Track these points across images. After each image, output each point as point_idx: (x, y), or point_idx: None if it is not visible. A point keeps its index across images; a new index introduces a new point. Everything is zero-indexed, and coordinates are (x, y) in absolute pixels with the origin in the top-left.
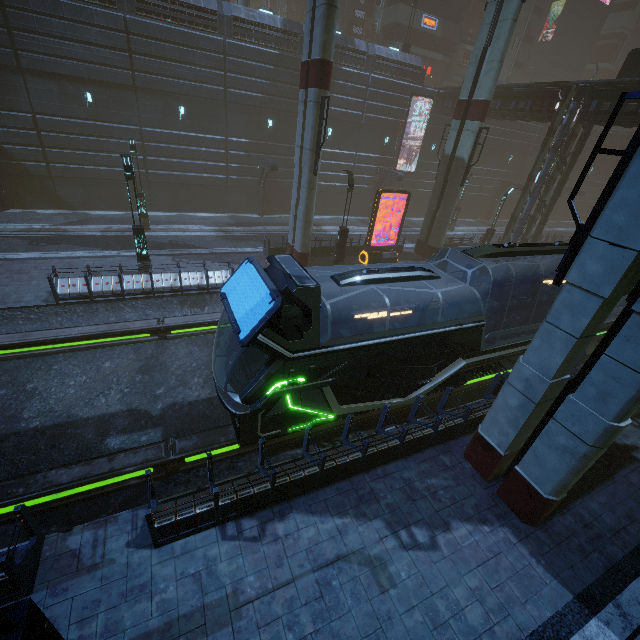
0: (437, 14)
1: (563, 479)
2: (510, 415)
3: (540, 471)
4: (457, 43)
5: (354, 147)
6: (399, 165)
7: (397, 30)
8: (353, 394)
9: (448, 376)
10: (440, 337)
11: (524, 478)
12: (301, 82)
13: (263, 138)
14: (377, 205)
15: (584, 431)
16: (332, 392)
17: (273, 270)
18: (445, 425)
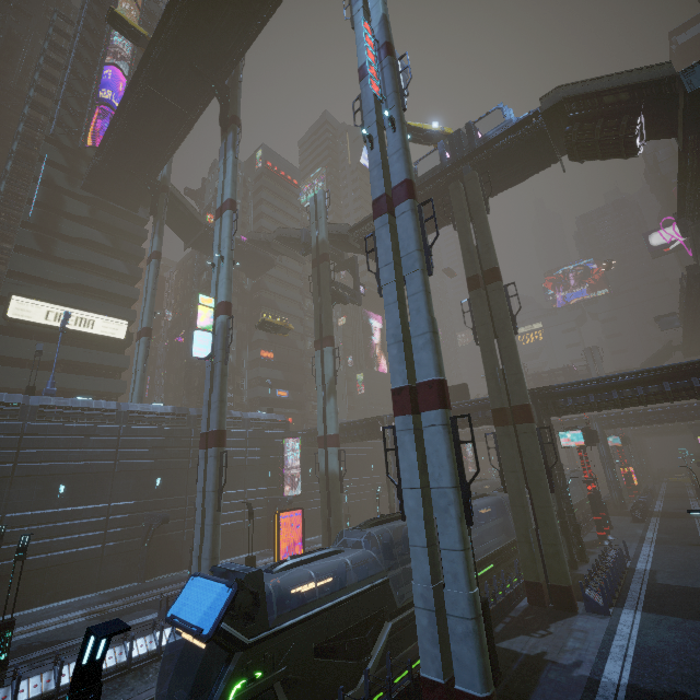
0: (286, 389)
1: (479, 665)
2: (429, 635)
3: (467, 672)
4: (305, 402)
5: (242, 485)
6: (286, 491)
7: (260, 400)
8: (307, 695)
9: (383, 643)
10: (361, 599)
11: (464, 691)
12: (201, 445)
13: (151, 496)
14: (278, 525)
15: (463, 610)
16: (286, 698)
17: (219, 574)
18: (397, 690)
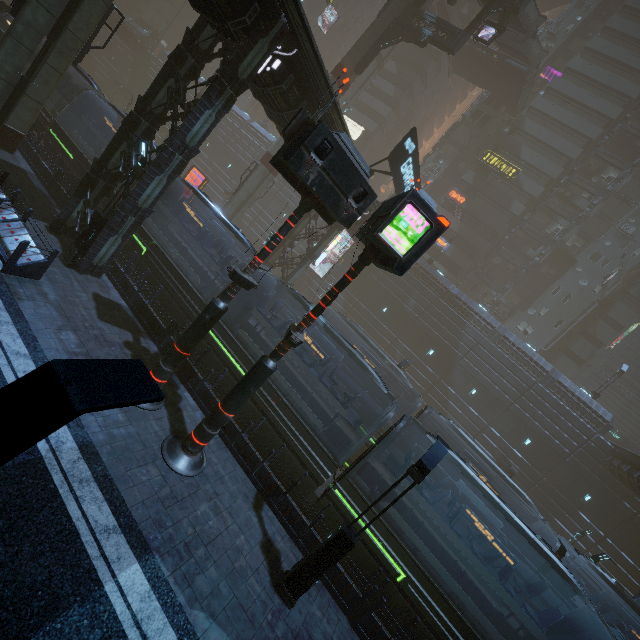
0: (453, 243)
1: None
2: None
3: None
4: (470, 274)
5: None
6: (315, 267)
7: None
8: None
9: None
10: None
11: None
12: None
13: None
14: (188, 172)
15: None
16: None
17: None
18: None
